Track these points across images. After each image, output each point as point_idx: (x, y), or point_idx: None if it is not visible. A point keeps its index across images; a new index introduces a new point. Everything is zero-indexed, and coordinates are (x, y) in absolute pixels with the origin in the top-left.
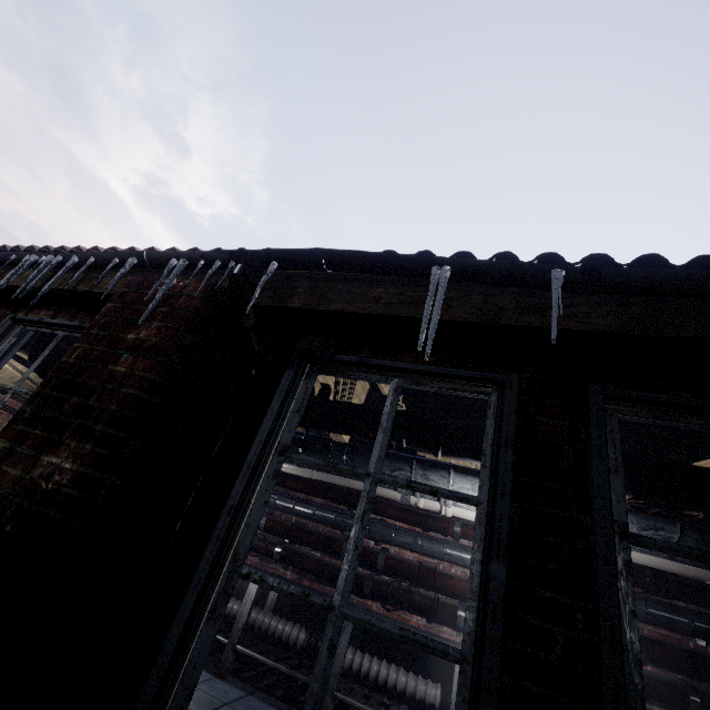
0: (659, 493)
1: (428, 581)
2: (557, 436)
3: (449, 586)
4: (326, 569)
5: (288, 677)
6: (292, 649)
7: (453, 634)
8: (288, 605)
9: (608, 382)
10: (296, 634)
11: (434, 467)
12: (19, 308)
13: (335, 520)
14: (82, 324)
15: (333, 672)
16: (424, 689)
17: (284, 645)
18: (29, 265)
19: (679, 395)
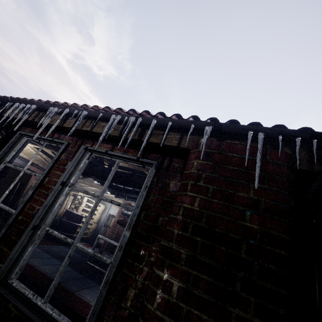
0: None
1: None
2: None
3: None
4: None
5: None
6: None
7: None
8: None
9: None
10: None
11: None
12: (85, 141)
13: None
14: (139, 158)
15: None
16: None
17: None
18: (116, 122)
19: None
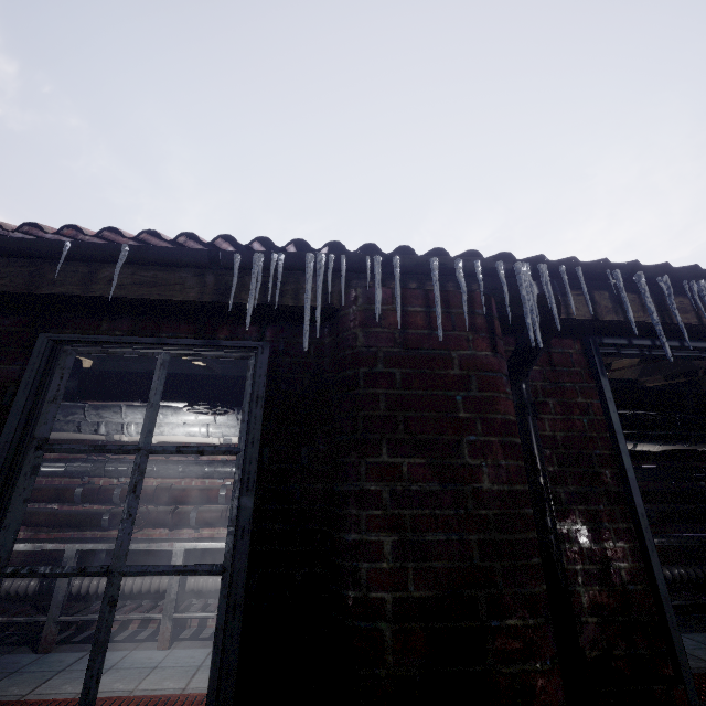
0: (200, 400)
1: (163, 499)
2: (6, 379)
3: (183, 497)
4: (59, 518)
5: (29, 622)
6: (31, 598)
7: (192, 532)
8: (24, 562)
9: (67, 328)
10: (27, 584)
11: (107, 406)
12: None
13: (66, 471)
14: None
15: (56, 603)
16: (159, 582)
17: (21, 598)
18: None
19: (115, 334)
